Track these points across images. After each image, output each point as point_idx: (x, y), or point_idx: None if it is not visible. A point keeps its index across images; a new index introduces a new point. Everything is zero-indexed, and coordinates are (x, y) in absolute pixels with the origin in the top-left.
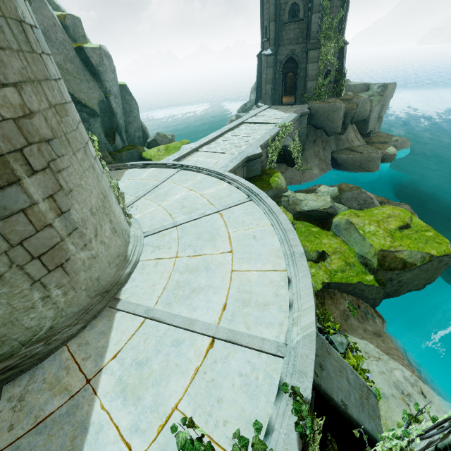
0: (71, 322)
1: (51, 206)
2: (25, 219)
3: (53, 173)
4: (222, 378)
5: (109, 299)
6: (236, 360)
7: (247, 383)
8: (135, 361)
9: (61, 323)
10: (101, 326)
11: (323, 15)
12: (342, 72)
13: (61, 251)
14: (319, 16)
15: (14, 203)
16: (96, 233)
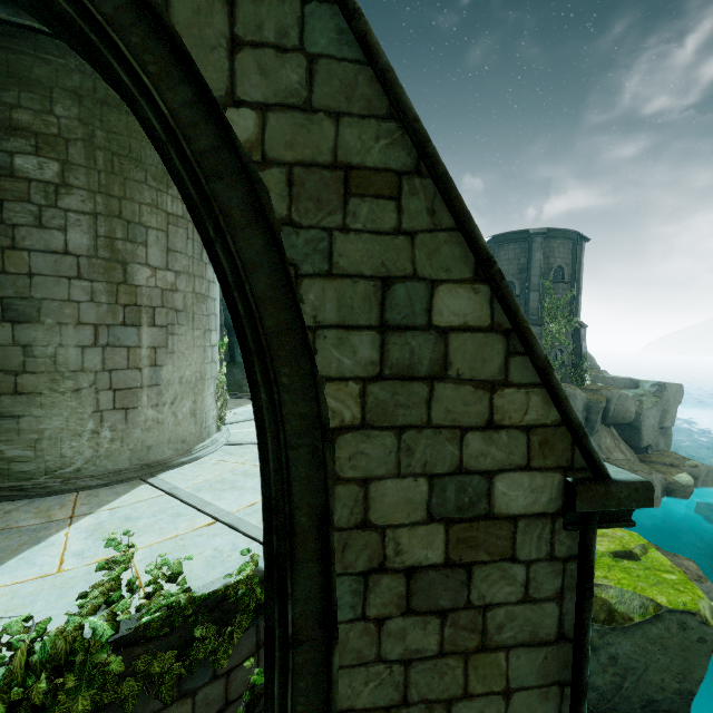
0: (98, 474)
1: (150, 356)
2: (126, 354)
3: (167, 333)
4: (194, 547)
5: (147, 473)
6: (223, 539)
7: (216, 556)
8: (126, 516)
9: (90, 471)
10: (120, 489)
11: (544, 294)
12: (581, 355)
13: (134, 397)
14: (539, 295)
15: (127, 339)
16: (174, 401)
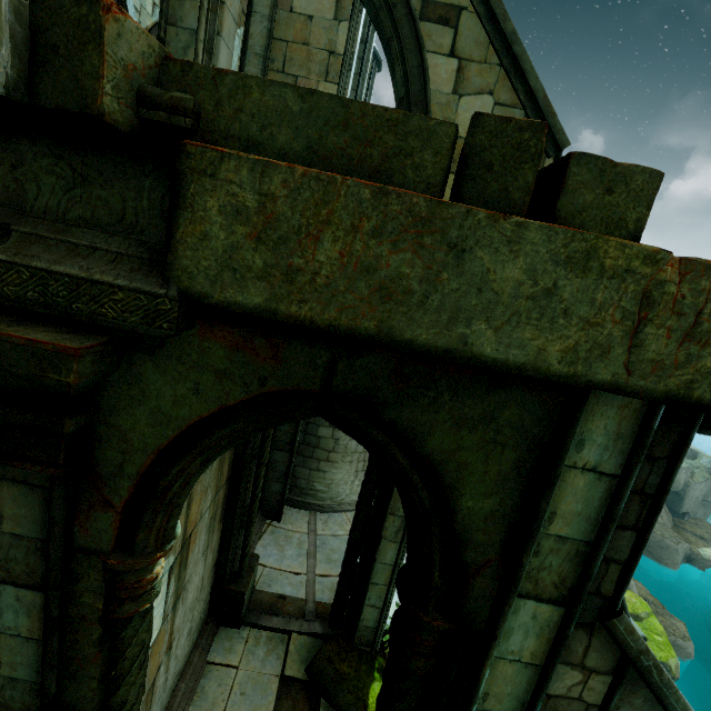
0: (351, 503)
1: None
2: None
3: None
4: None
5: None
6: None
7: None
8: None
9: (346, 500)
10: None
11: None
12: None
13: None
14: None
15: None
16: None
